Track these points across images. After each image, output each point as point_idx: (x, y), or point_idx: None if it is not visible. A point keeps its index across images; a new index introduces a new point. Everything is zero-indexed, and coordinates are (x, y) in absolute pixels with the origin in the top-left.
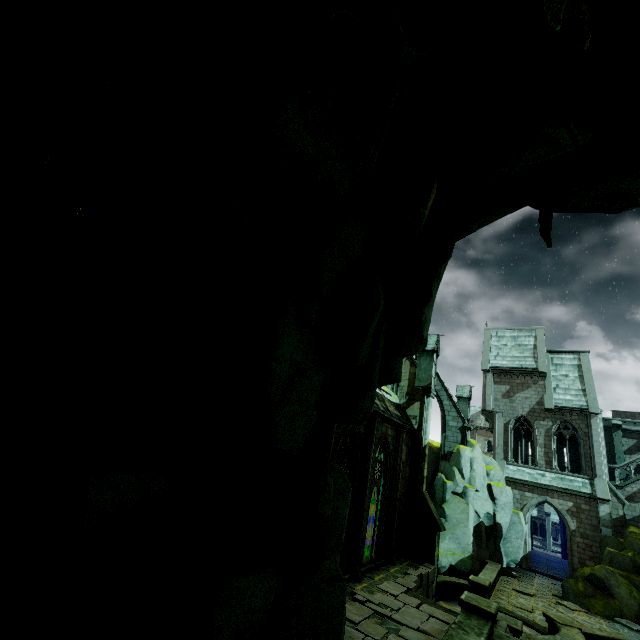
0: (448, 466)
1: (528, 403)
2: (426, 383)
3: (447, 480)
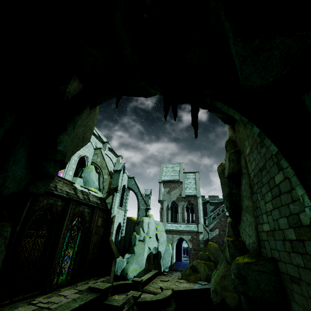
0: (138, 228)
1: (176, 195)
2: (116, 186)
3: (137, 235)
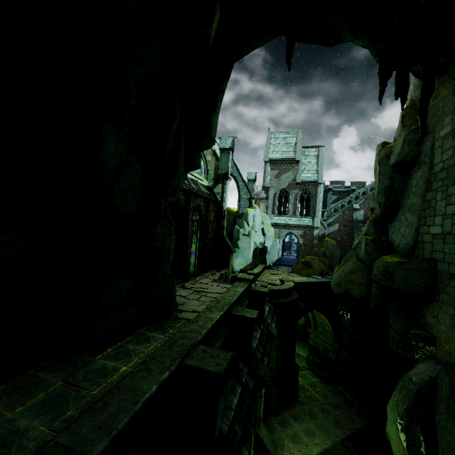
0: (241, 221)
1: (288, 180)
2: (225, 171)
3: (240, 229)
